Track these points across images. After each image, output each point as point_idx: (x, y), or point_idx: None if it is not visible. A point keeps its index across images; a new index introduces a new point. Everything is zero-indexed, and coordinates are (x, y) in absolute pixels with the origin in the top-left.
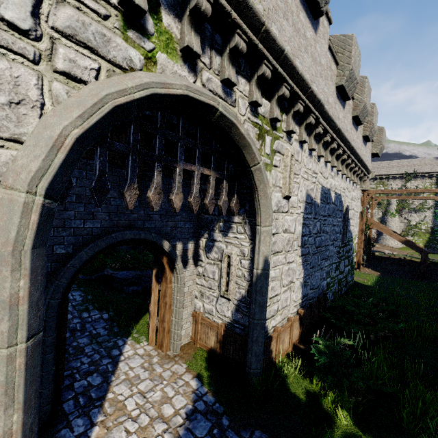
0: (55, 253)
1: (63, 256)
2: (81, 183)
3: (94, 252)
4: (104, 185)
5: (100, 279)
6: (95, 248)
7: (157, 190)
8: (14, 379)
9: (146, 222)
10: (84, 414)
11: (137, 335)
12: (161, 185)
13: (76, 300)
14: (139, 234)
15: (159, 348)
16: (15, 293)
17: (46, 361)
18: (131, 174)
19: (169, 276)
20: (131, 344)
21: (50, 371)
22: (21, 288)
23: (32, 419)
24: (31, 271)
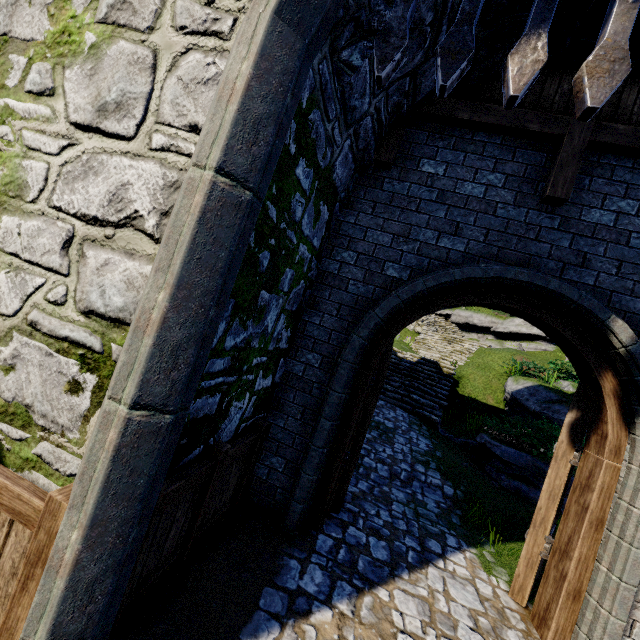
0: (384, 274)
1: (393, 282)
2: (451, 172)
3: (437, 284)
4: (463, 43)
5: (466, 448)
6: (441, 277)
7: (610, 53)
8: (183, 228)
9: (571, 268)
10: (330, 573)
11: (490, 557)
12: (638, 190)
13: (418, 446)
14: (544, 279)
15: (535, 622)
16: (232, 81)
17: (319, 428)
18: (536, 16)
19: (613, 435)
20: (469, 559)
21: (319, 450)
22: (241, 76)
23: (183, 340)
24: (261, 52)
